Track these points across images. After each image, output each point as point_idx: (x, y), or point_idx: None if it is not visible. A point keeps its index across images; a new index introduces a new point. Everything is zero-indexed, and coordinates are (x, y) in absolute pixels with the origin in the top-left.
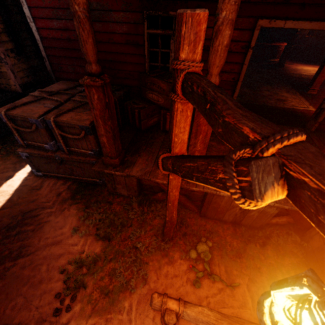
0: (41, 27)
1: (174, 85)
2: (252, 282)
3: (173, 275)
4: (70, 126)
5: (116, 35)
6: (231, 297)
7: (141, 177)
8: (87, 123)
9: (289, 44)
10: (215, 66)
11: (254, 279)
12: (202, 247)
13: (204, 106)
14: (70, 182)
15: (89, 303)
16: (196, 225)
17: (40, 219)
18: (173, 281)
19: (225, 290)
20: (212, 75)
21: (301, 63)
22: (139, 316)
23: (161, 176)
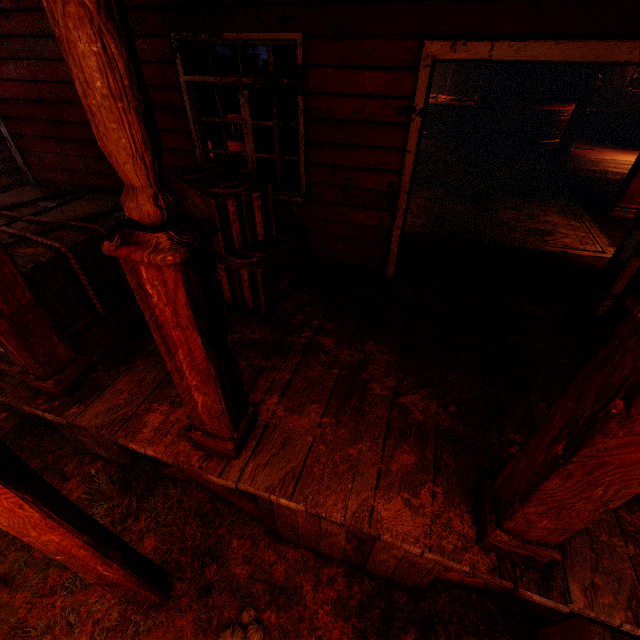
0: None
1: None
2: None
3: None
4: None
5: None
6: None
7: (98, 433)
8: None
9: (579, 108)
10: (117, 162)
11: None
12: None
13: None
14: (4, 413)
15: None
16: (250, 561)
17: None
18: None
19: None
20: (130, 189)
21: (613, 147)
22: None
23: (147, 434)
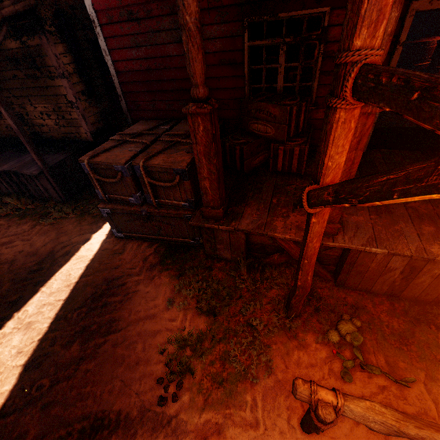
0: (117, 60)
1: (336, 87)
2: (432, 380)
3: (308, 364)
4: (162, 171)
5: (207, 56)
6: (401, 400)
7: (254, 231)
8: (183, 165)
9: None
10: None
11: (434, 376)
12: (346, 327)
13: (406, 99)
14: (156, 244)
15: (199, 393)
16: (332, 297)
17: (128, 289)
18: (309, 371)
19: (390, 389)
20: None
21: None
22: (267, 414)
23: (280, 230)
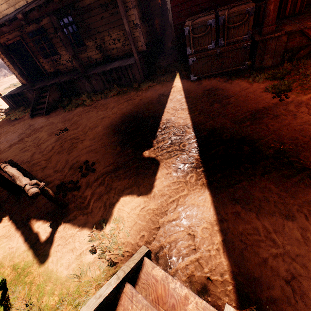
0: None
1: None
2: None
3: None
4: (237, 14)
5: None
6: None
7: (298, 28)
8: (253, 4)
9: None
10: None
11: None
12: None
13: None
14: (218, 76)
15: (299, 93)
16: None
17: (221, 88)
18: None
19: None
20: None
21: None
22: None
23: None
